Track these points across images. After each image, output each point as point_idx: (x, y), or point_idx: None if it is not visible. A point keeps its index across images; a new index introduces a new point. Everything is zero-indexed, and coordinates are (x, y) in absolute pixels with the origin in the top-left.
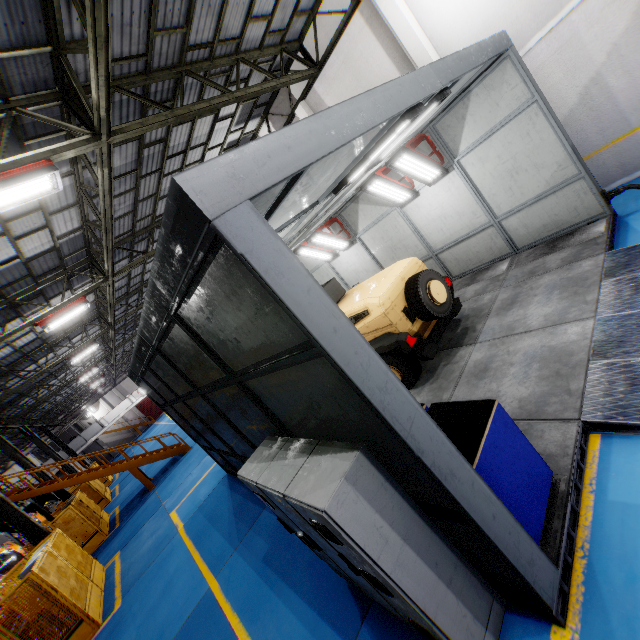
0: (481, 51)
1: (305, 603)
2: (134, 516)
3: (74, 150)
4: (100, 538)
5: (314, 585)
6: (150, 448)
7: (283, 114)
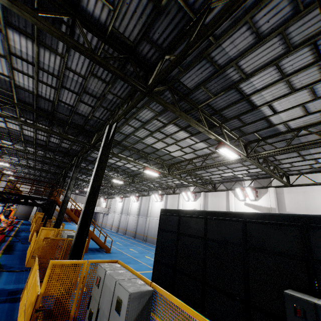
0: None
1: None
2: None
3: (242, 155)
4: None
5: None
6: None
7: (261, 184)
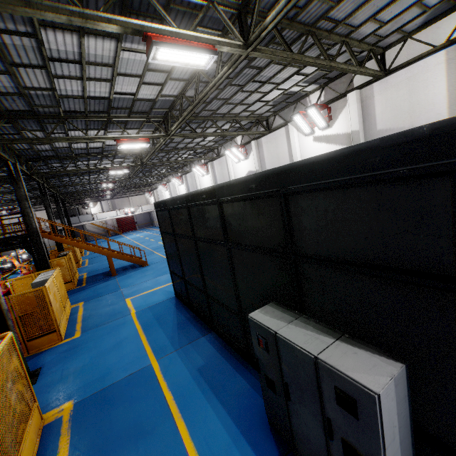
0: None
1: (230, 419)
2: (97, 286)
3: (229, 48)
4: (71, 286)
5: (240, 411)
6: (116, 249)
7: (337, 91)
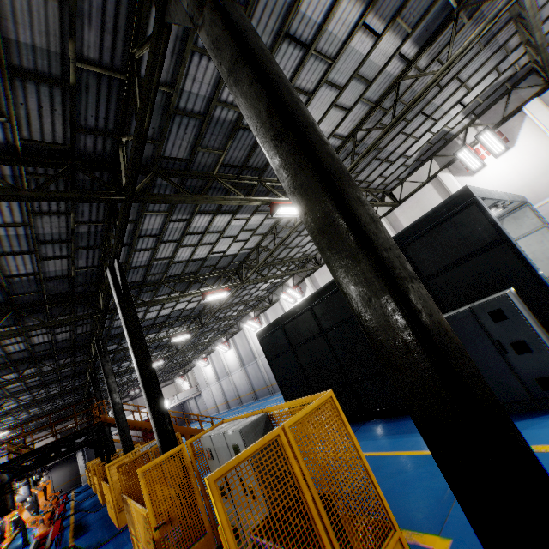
0: (517, 197)
1: None
2: None
3: None
4: None
5: None
6: None
7: None
